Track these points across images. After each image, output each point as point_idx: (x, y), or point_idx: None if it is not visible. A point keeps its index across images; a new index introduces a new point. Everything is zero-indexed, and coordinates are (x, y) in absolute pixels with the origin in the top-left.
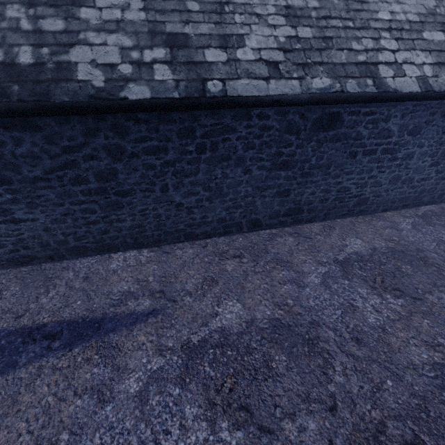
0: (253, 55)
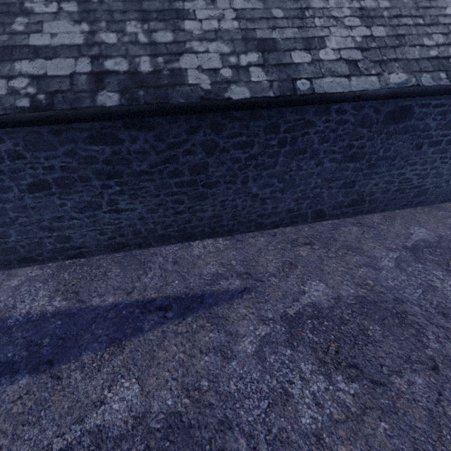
0: (334, 55)
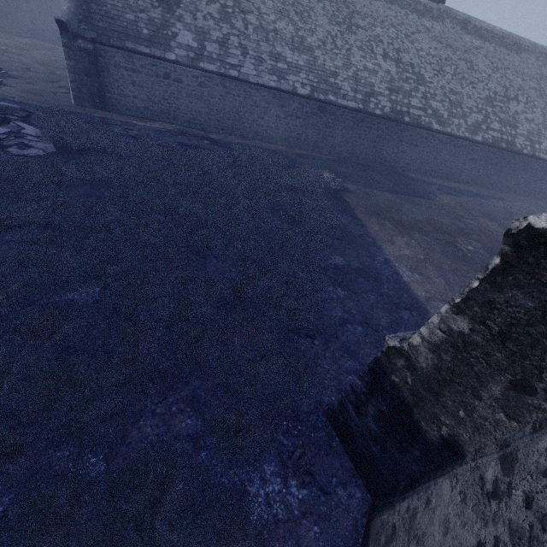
0: (543, 148)
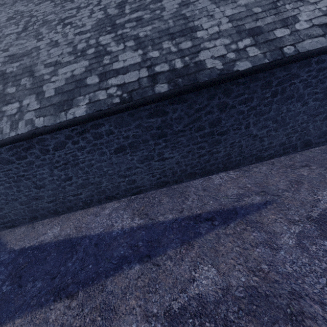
0: (307, 24)
